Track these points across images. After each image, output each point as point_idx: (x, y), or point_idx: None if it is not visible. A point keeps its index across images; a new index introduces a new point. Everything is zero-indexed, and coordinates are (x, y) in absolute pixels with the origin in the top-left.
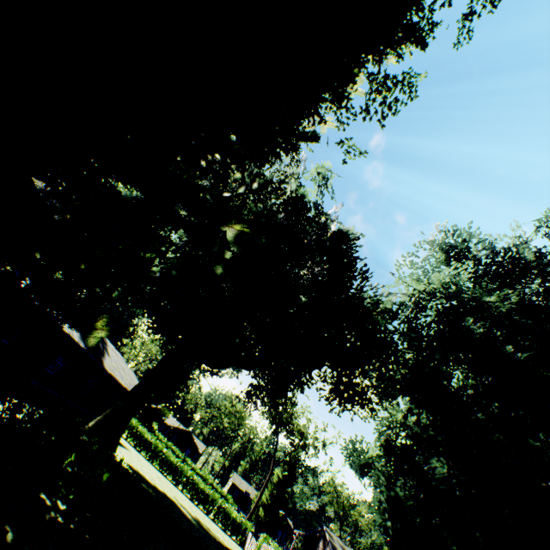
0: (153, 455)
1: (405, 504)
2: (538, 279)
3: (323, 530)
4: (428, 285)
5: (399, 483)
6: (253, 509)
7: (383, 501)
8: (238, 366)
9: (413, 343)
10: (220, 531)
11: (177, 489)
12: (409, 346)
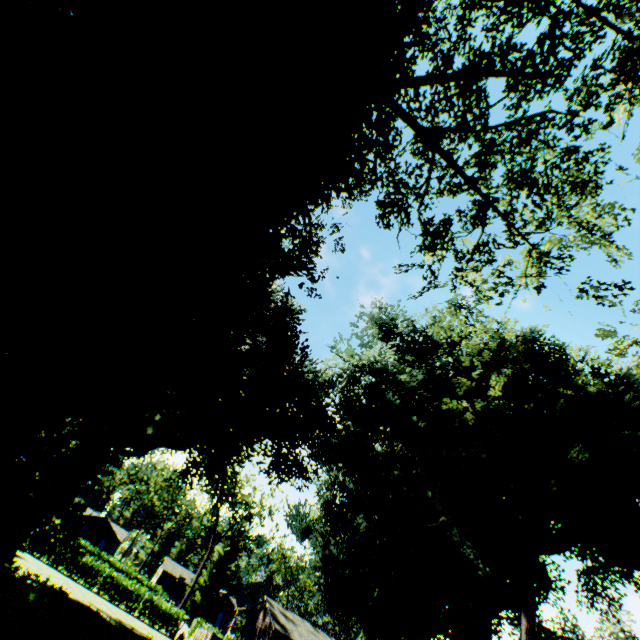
0: (58, 558)
1: (338, 559)
2: (446, 353)
3: (265, 600)
4: (360, 361)
5: (333, 541)
6: (187, 595)
7: (318, 560)
8: (171, 447)
9: (344, 416)
10: (147, 627)
11: (92, 592)
12: (341, 419)
